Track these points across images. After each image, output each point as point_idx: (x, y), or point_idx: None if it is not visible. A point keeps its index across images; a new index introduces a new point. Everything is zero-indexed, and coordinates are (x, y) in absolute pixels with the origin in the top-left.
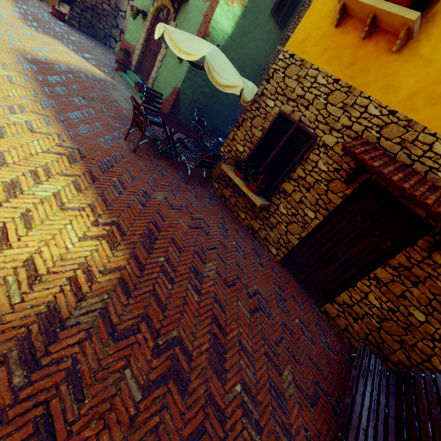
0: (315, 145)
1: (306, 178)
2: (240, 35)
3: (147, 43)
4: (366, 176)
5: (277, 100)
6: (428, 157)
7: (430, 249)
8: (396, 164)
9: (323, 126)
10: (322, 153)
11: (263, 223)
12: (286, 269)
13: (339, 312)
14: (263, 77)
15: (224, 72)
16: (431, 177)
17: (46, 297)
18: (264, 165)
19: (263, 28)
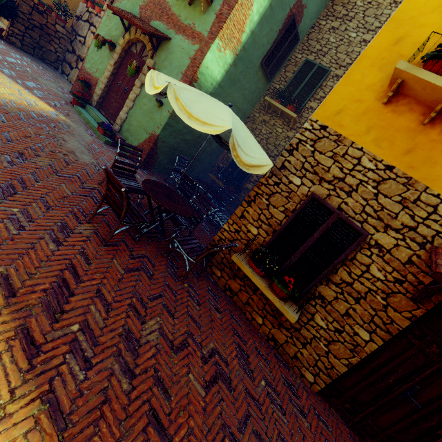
0: (365, 243)
1: (353, 284)
2: (229, 83)
3: (114, 77)
4: None
5: (305, 178)
6: None
7: None
8: None
9: (374, 221)
10: (376, 255)
11: (291, 335)
12: (328, 404)
13: None
14: (248, 125)
15: (248, 145)
16: None
17: None
18: (291, 260)
19: (252, 78)
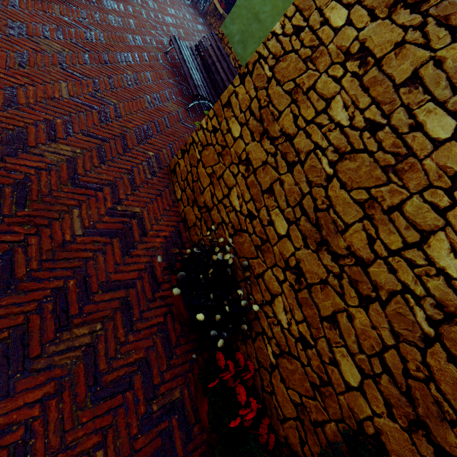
0: None
1: None
2: None
3: None
4: None
5: None
6: None
7: None
8: None
9: None
10: None
11: None
12: None
13: None
14: None
15: None
16: None
17: None
18: None
19: None
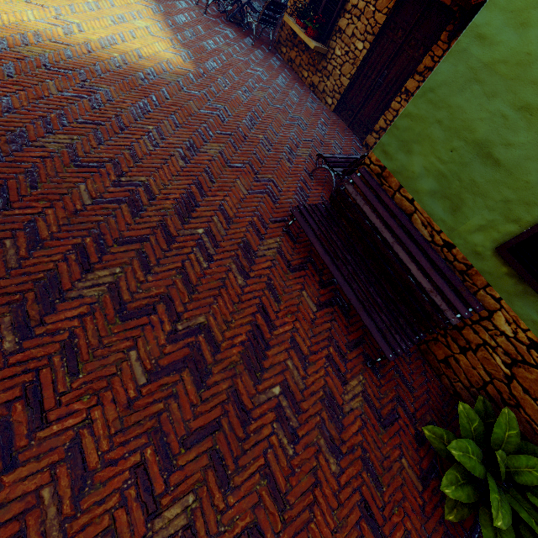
0: None
1: (358, 4)
2: None
3: None
4: None
5: None
6: None
7: (448, 38)
8: None
9: None
10: None
11: (322, 75)
12: (339, 118)
13: (376, 140)
14: None
15: None
16: None
17: (148, 65)
18: (322, 5)
19: None
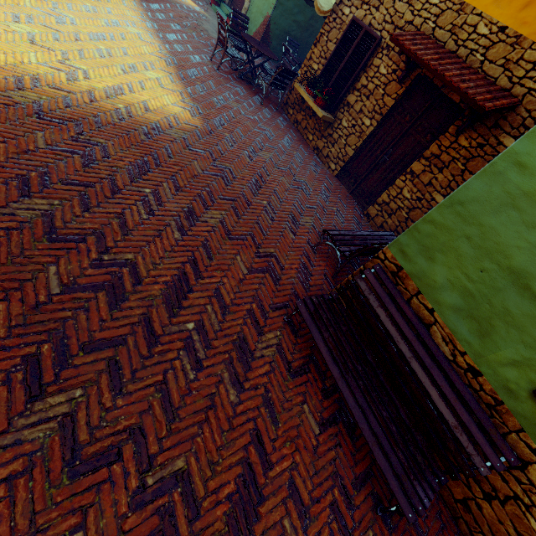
0: (380, 48)
1: (368, 85)
2: None
3: None
4: (418, 72)
5: (352, 7)
6: (472, 39)
7: (456, 132)
8: (439, 50)
9: (389, 26)
10: (385, 56)
11: (327, 141)
12: (341, 183)
13: (378, 212)
14: None
15: None
16: (470, 60)
17: (154, 119)
18: (333, 79)
19: None
